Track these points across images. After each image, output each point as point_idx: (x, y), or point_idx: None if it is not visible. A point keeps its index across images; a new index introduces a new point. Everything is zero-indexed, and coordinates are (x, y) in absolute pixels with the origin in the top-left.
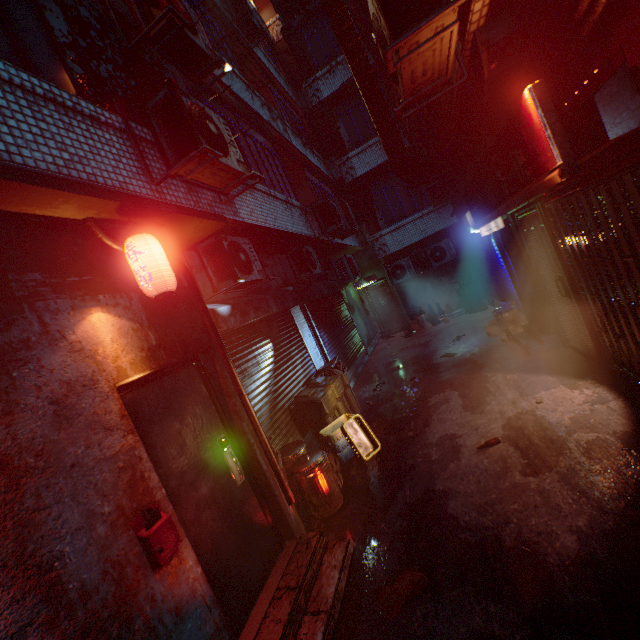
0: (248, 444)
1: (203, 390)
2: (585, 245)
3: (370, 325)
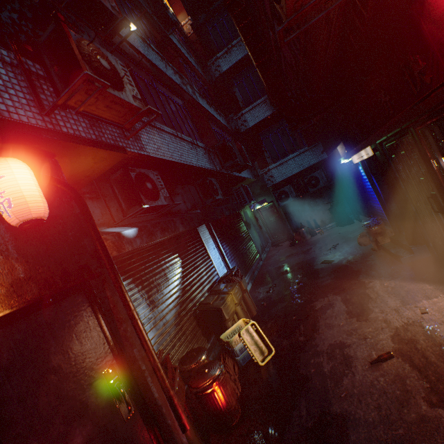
0: (139, 371)
1: (91, 318)
2: None
3: (263, 237)
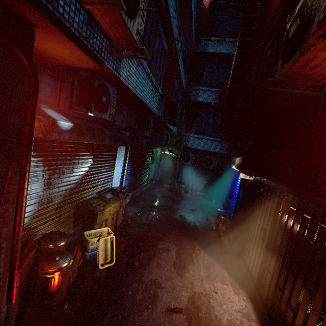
0: None
1: None
2: (298, 232)
3: (157, 172)
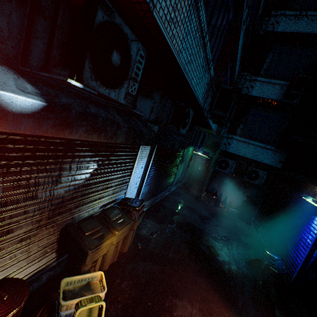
0: None
1: None
2: None
3: (184, 174)
